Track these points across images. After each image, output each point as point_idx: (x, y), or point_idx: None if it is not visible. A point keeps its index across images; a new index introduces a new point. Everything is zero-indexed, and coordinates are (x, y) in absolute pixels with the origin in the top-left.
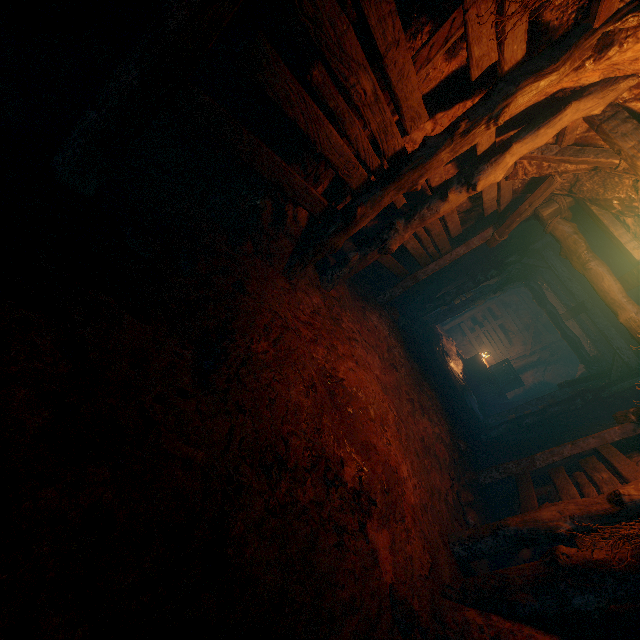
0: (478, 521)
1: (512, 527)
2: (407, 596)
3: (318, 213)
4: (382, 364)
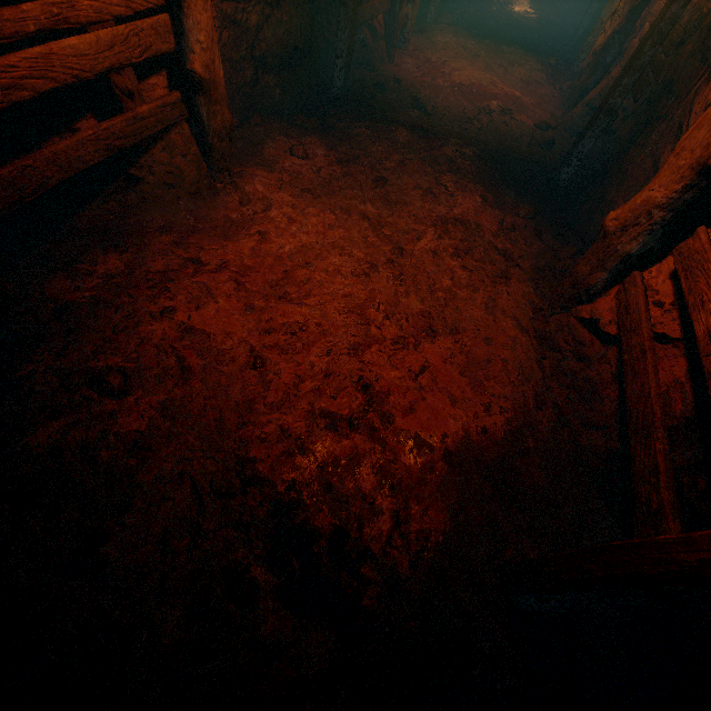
0: None
1: (585, 66)
2: (541, 121)
3: (386, 8)
4: (468, 62)
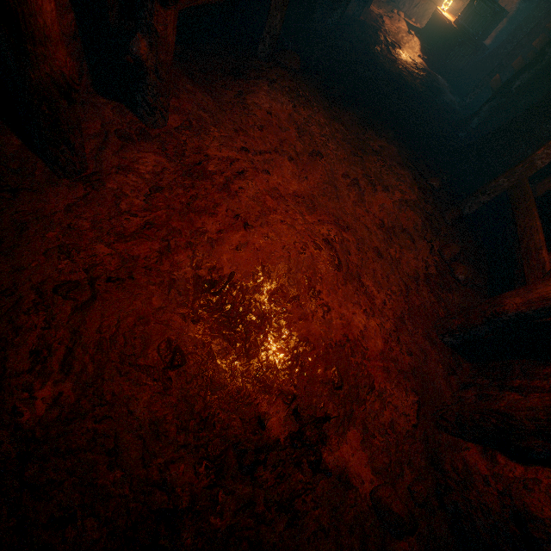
0: (469, 273)
1: (512, 313)
2: (391, 506)
3: None
4: (297, 166)
